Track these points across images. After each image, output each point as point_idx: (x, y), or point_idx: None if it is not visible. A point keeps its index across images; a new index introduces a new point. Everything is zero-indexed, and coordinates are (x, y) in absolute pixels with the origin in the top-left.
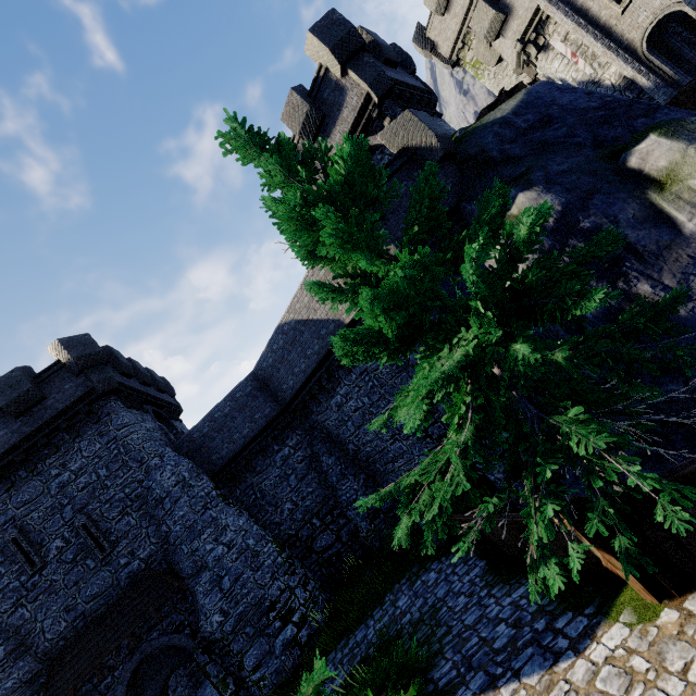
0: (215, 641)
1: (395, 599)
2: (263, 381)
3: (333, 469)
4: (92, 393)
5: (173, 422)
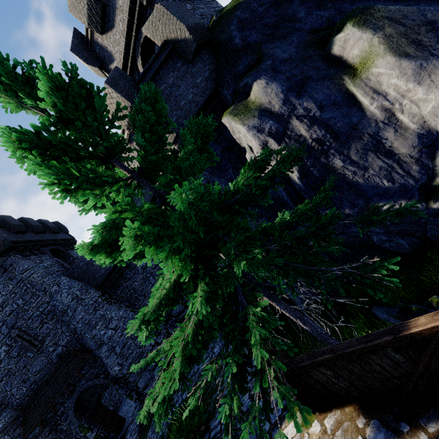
0: (120, 377)
1: (213, 347)
2: None
3: None
4: None
5: (69, 252)
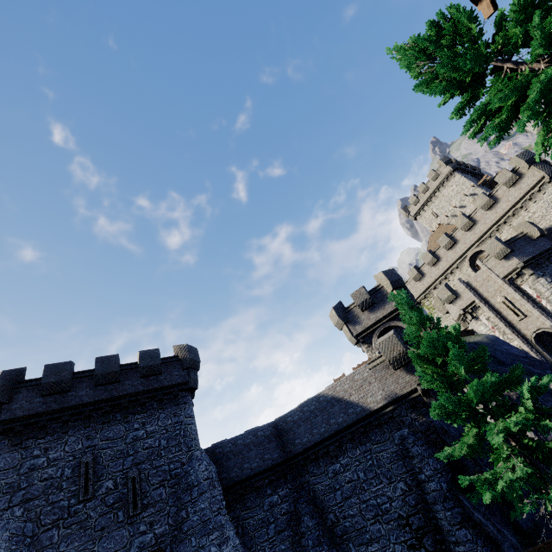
0: None
1: None
2: (280, 430)
3: (311, 531)
4: (186, 384)
5: None
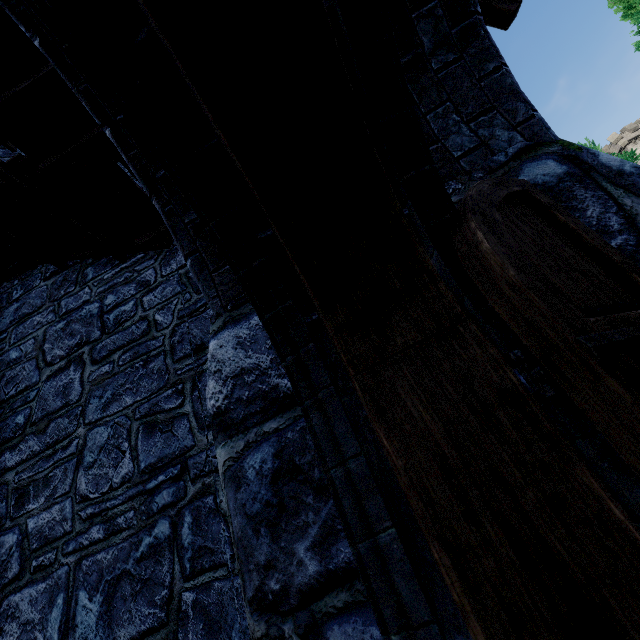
0: None
1: None
2: None
3: None
4: None
5: None
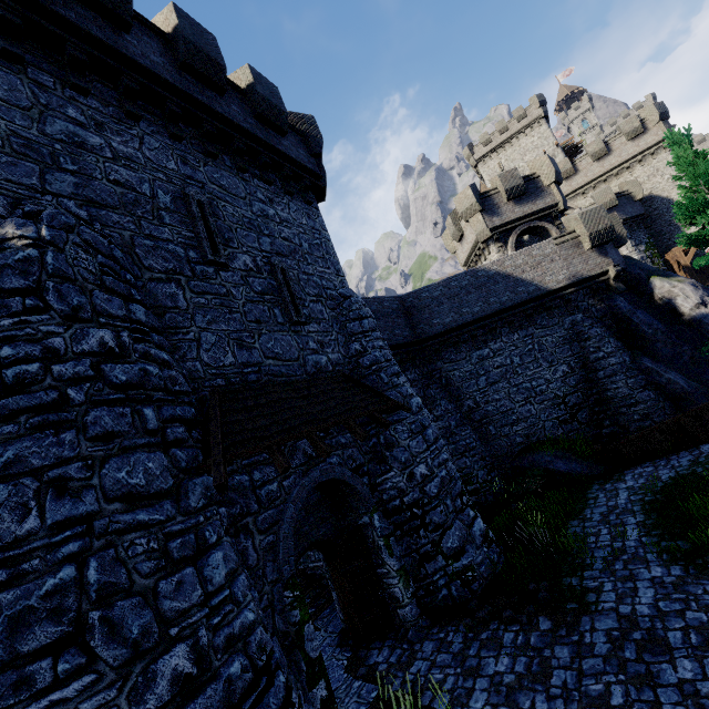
0: (395, 510)
1: (610, 490)
2: (409, 308)
3: (452, 414)
4: (317, 179)
5: None
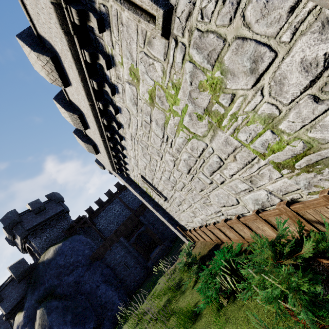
0: None
1: None
2: None
3: None
4: None
5: None
